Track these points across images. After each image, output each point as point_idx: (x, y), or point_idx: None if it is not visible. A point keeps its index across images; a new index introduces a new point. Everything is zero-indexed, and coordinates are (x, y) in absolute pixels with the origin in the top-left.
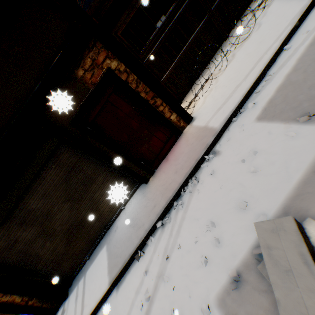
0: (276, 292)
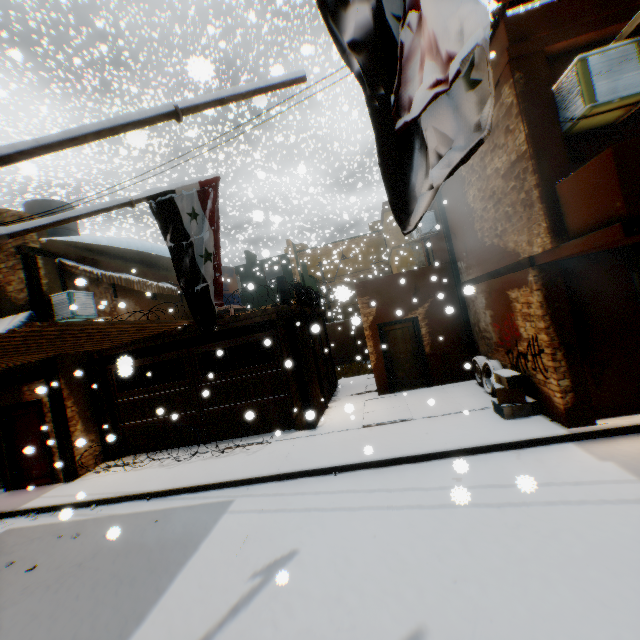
0: None
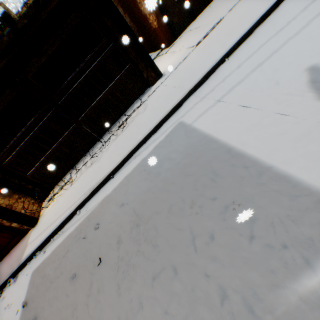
0: None
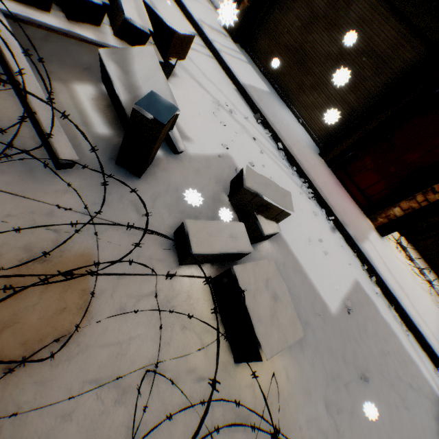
0: (257, 173)
